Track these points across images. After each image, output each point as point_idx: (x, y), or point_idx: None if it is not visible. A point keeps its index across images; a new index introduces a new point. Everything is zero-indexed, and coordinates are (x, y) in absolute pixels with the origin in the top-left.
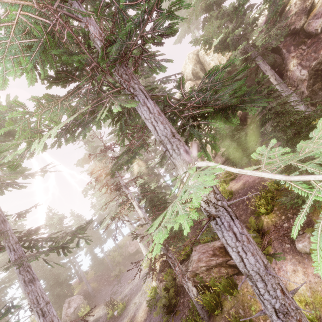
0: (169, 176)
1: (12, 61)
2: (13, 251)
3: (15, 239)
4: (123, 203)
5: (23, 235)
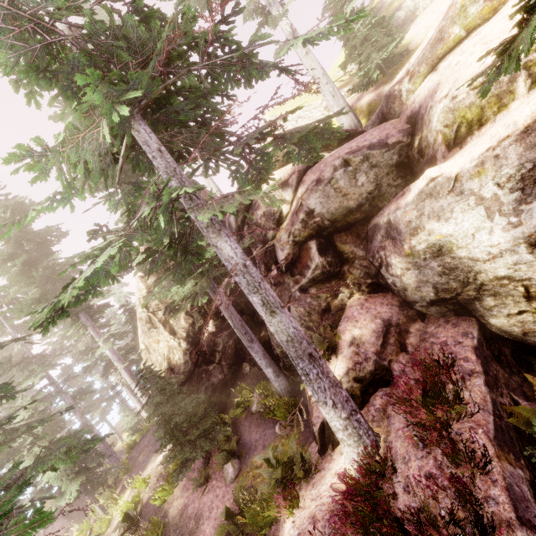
0: None
1: None
2: None
3: None
4: None
5: None
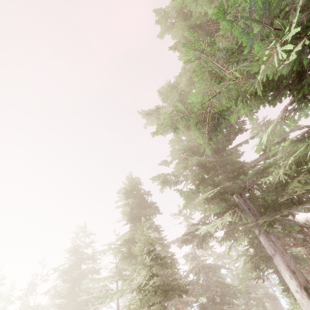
0: None
1: None
2: None
3: None
4: None
5: None
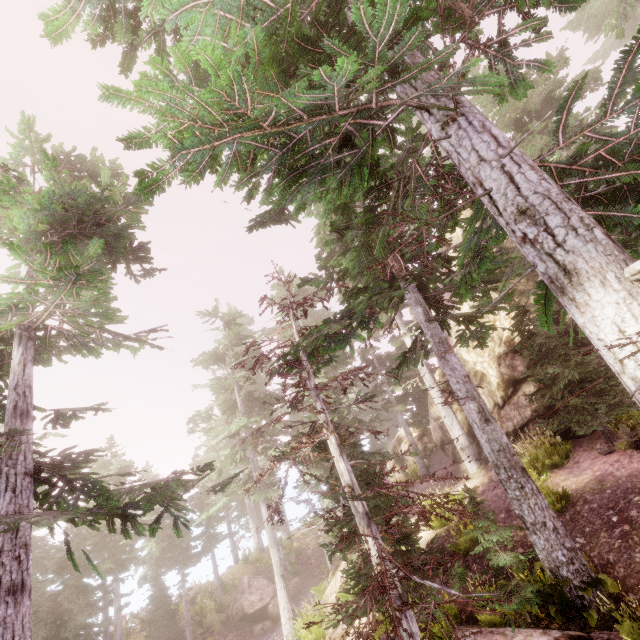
0: (370, 442)
1: (218, 20)
2: (12, 493)
3: (29, 465)
4: (297, 441)
5: (48, 464)
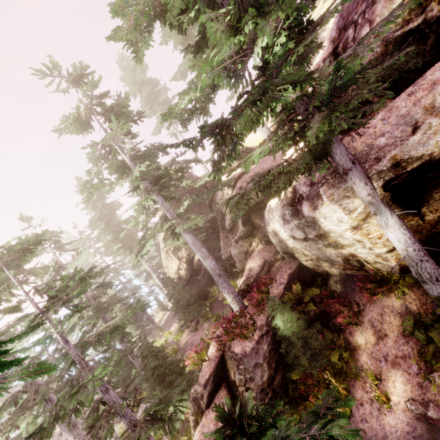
0: None
1: None
2: None
3: None
4: None
5: None
